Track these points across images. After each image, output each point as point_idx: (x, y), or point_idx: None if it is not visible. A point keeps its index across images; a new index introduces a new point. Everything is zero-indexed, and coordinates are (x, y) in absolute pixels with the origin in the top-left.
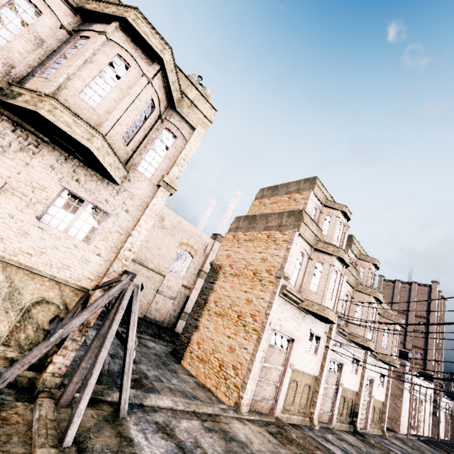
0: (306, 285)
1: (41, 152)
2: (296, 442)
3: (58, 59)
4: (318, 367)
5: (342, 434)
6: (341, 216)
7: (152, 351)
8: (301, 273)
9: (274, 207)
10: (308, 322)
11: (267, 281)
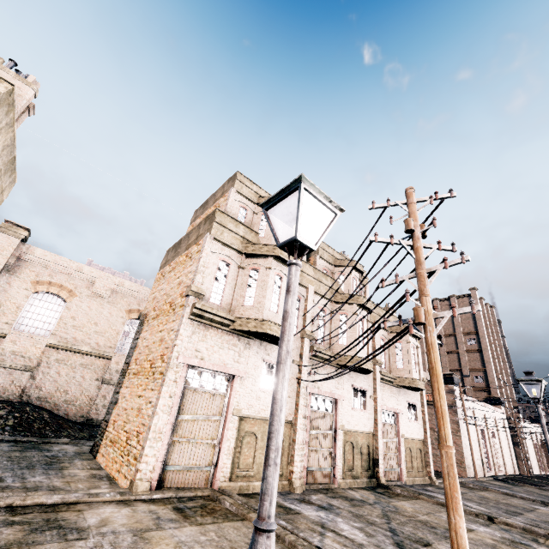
0: (239, 301)
1: None
2: (224, 511)
3: None
4: (290, 408)
5: (347, 491)
6: None
7: (47, 454)
8: (230, 287)
9: None
10: (257, 350)
11: (179, 306)
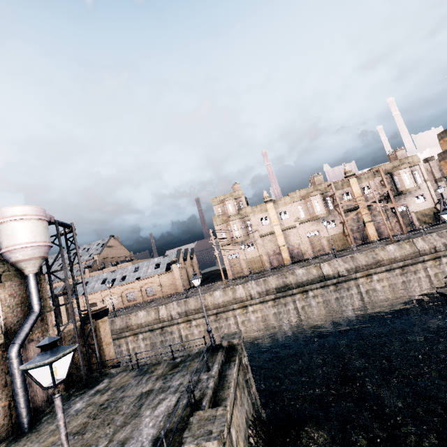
0: None
1: (407, 195)
2: None
3: (395, 183)
4: None
5: None
6: None
7: None
8: None
9: None
10: None
11: None
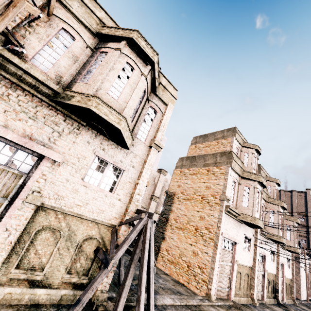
0: (239, 203)
1: (81, 133)
2: None
3: (88, 68)
4: (251, 260)
5: (273, 307)
6: (255, 152)
7: None
8: (235, 195)
9: (207, 149)
10: (242, 229)
11: (214, 203)
